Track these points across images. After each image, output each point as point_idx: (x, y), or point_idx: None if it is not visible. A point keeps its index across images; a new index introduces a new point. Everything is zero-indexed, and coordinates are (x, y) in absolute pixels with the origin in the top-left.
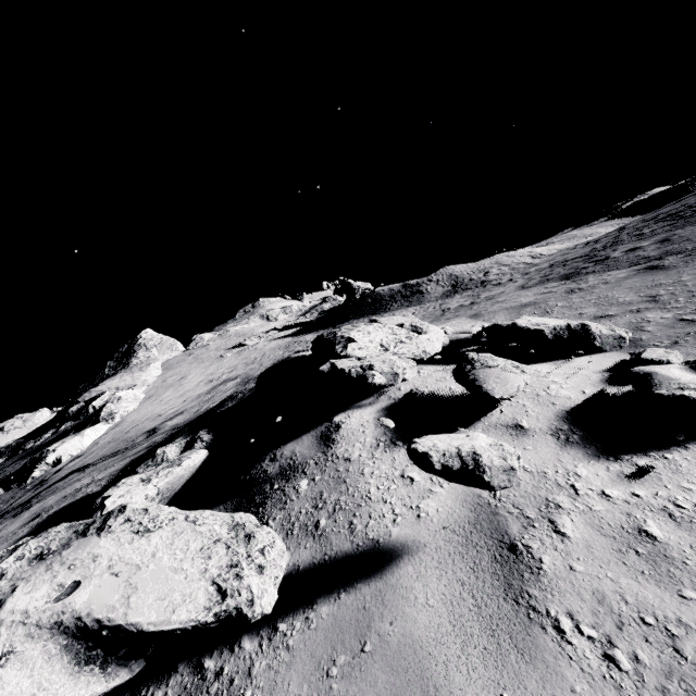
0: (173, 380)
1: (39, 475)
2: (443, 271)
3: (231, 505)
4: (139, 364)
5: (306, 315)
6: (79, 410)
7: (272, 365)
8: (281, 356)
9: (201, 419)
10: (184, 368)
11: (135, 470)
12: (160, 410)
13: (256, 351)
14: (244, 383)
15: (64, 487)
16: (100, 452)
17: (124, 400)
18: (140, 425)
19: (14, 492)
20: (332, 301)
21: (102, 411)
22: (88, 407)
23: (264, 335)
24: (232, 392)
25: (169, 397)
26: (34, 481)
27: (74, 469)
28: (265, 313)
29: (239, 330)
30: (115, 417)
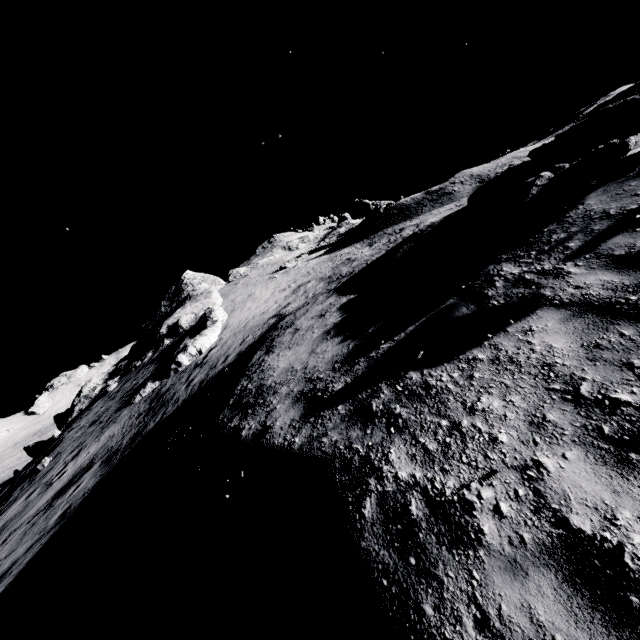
0: (241, 298)
1: (188, 364)
2: (461, 175)
3: (607, 185)
4: (201, 295)
5: (325, 240)
6: (170, 332)
7: (493, 179)
8: (333, 264)
9: (447, 222)
10: (242, 291)
11: (533, 184)
12: (258, 311)
13: (302, 269)
14: (327, 279)
15: (303, 314)
16: (238, 338)
17: (218, 312)
18: (254, 320)
19: (176, 376)
20: (345, 225)
21: (205, 322)
22: (177, 328)
23: (298, 259)
24: (324, 284)
25: (254, 306)
26: (188, 367)
27: (225, 349)
28: (286, 245)
29: (267, 261)
30: (219, 323)
